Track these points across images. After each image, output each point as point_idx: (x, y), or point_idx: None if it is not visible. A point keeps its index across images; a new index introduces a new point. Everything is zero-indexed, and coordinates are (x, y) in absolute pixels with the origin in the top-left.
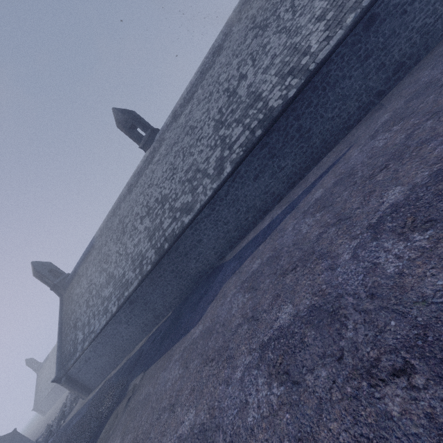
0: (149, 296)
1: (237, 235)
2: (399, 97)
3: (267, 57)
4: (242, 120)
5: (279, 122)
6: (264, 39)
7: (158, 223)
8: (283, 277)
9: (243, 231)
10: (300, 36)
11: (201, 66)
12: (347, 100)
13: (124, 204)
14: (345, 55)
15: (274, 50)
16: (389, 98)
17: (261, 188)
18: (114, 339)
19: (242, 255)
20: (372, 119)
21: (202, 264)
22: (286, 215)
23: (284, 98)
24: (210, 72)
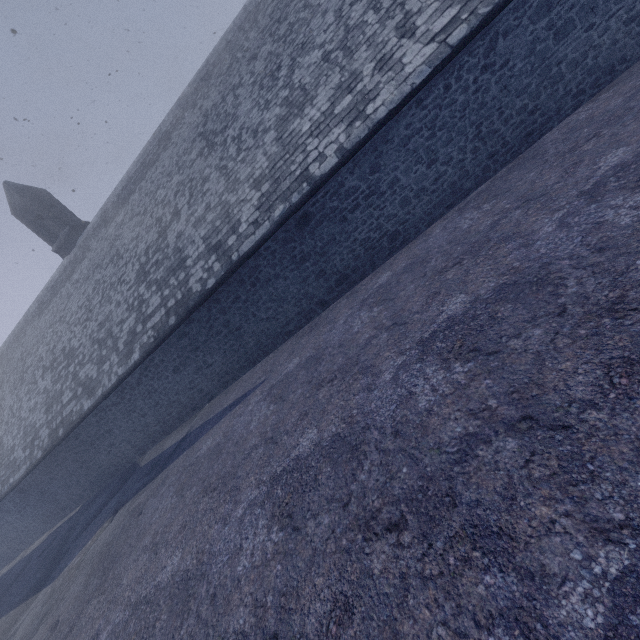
0: (46, 486)
1: (159, 430)
2: (318, 336)
3: (202, 203)
4: (162, 287)
5: (199, 311)
6: (207, 167)
7: (59, 390)
8: (95, 597)
9: (168, 427)
10: (236, 196)
11: (142, 153)
12: (284, 303)
13: (30, 330)
14: (277, 252)
15: (210, 196)
16: (323, 320)
17: (185, 383)
18: (3, 530)
19: (143, 476)
20: (298, 344)
21: (116, 456)
22: (186, 447)
23: (203, 285)
24: (152, 171)
